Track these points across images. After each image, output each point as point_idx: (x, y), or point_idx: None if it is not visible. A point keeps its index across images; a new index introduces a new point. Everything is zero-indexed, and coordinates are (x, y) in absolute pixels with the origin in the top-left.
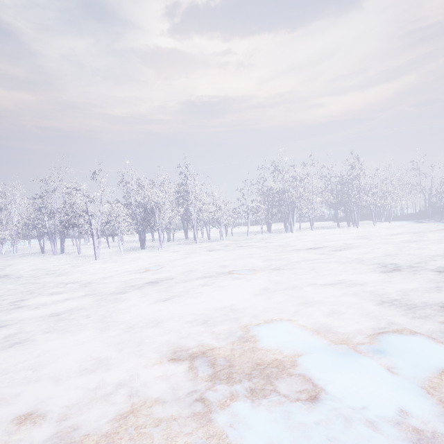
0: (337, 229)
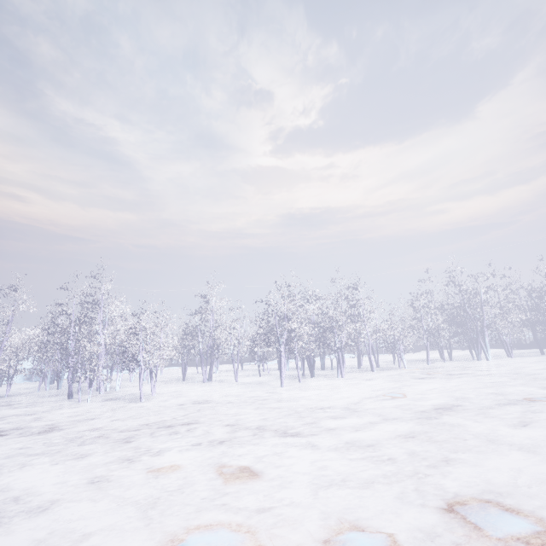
0: None
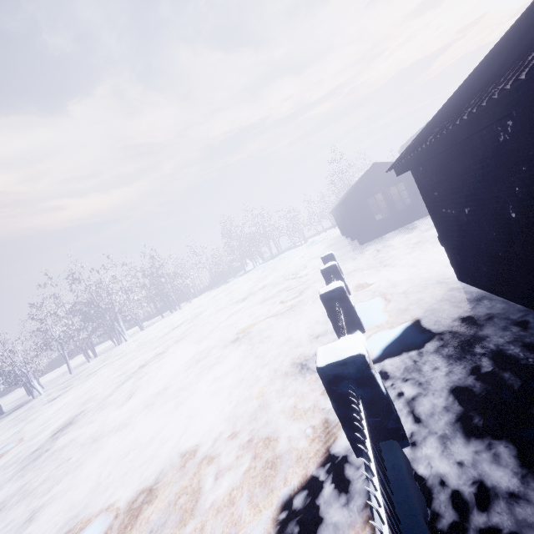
0: (167, 318)
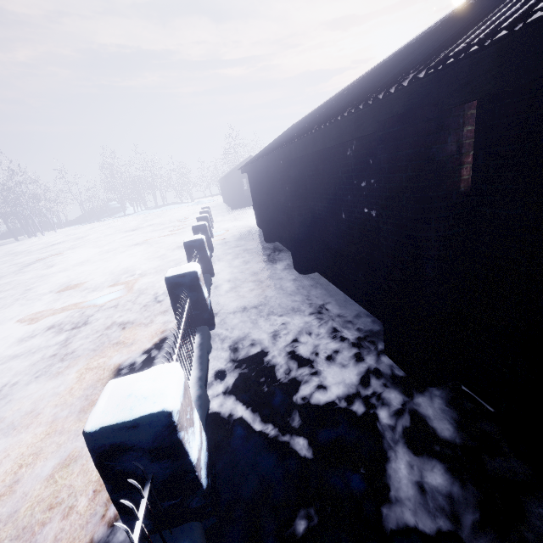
0: (25, 241)
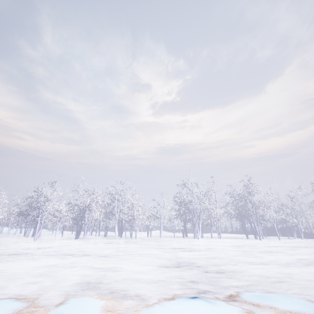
0: (240, 240)
